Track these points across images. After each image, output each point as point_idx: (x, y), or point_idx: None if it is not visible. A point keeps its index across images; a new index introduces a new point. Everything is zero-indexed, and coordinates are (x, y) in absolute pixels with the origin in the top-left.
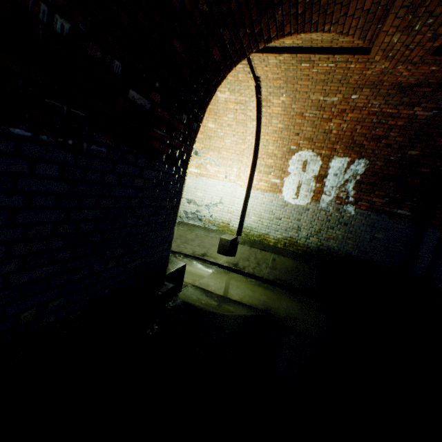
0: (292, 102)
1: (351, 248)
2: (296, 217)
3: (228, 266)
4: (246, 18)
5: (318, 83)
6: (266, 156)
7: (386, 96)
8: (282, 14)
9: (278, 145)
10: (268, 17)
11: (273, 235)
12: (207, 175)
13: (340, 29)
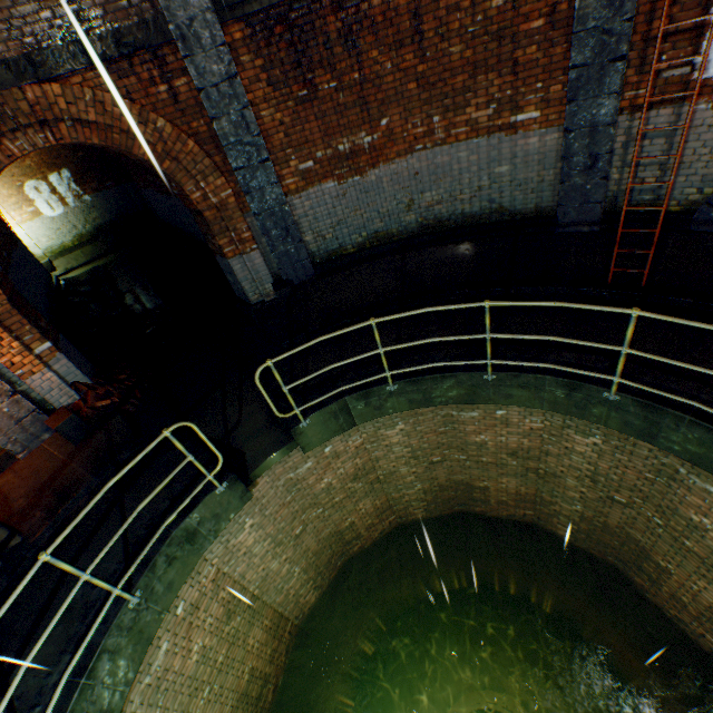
0: None
1: (110, 217)
2: (68, 222)
3: (65, 272)
4: None
5: None
6: (8, 199)
7: None
8: None
9: (9, 188)
10: None
11: (67, 241)
12: None
13: None
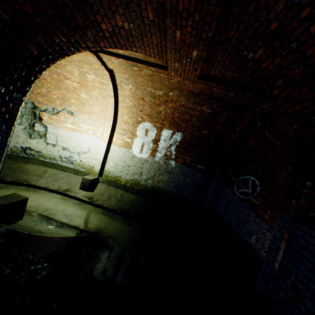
0: (136, 90)
1: (172, 188)
2: (140, 166)
3: (83, 199)
4: (57, 30)
5: (149, 81)
6: (122, 122)
7: (187, 96)
8: (92, 34)
9: (130, 116)
10: (80, 34)
11: (124, 177)
12: (80, 130)
13: (144, 52)
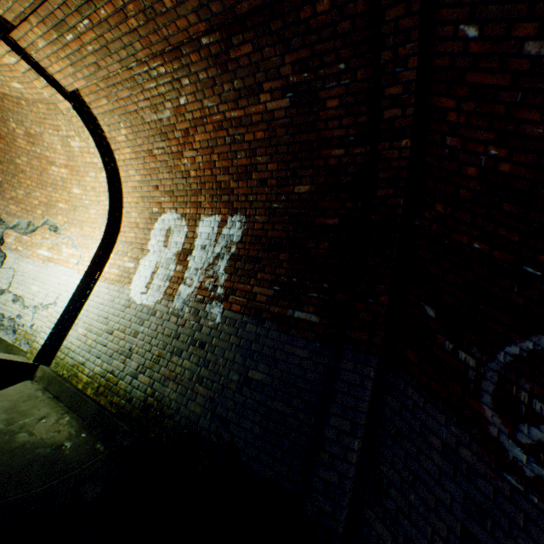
0: (135, 134)
1: (200, 408)
2: (134, 329)
3: None
4: None
5: (136, 89)
6: (129, 228)
7: (214, 85)
8: None
9: (141, 209)
10: None
11: (91, 365)
12: (58, 259)
13: None
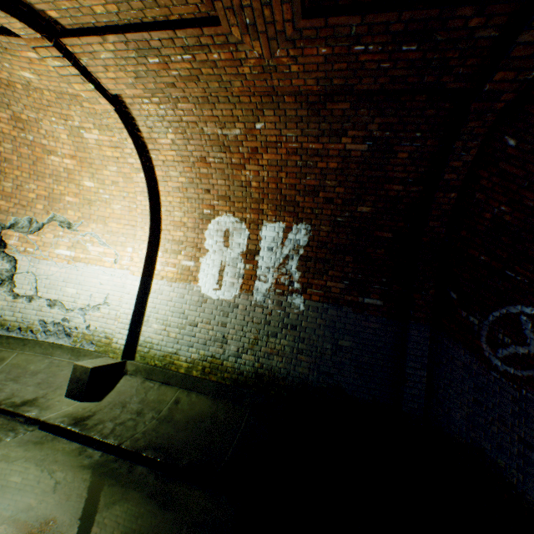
0: (185, 141)
1: (306, 369)
2: (220, 321)
3: (57, 424)
4: None
5: (204, 106)
6: (173, 226)
7: (299, 121)
8: None
9: (187, 209)
10: None
11: (185, 354)
12: (86, 258)
13: None
